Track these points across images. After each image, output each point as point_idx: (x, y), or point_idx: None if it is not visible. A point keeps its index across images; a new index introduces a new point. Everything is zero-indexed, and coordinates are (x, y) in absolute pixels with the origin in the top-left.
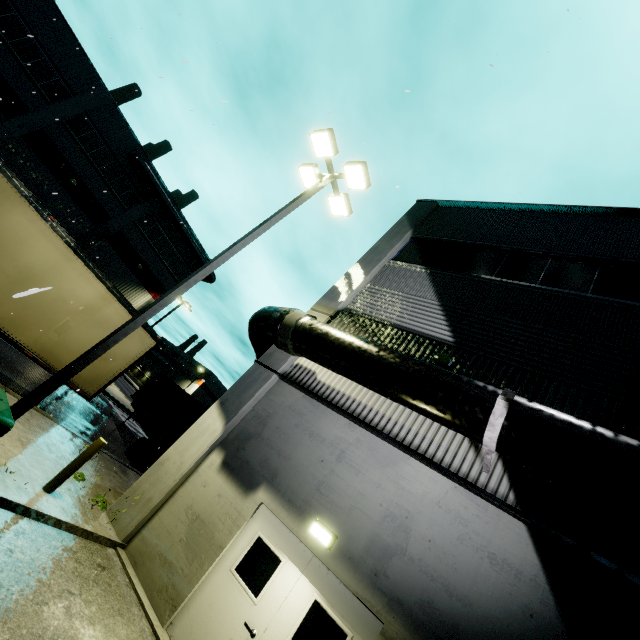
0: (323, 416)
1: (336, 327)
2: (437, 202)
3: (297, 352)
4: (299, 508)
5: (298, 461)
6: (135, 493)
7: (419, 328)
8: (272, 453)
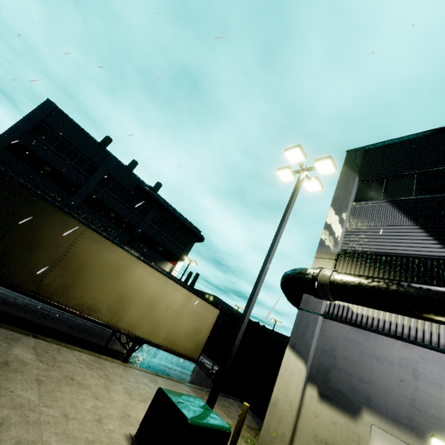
0: (378, 342)
1: (359, 275)
2: (364, 148)
3: (336, 300)
4: (407, 425)
5: (381, 384)
6: (269, 431)
7: (414, 251)
8: (354, 380)
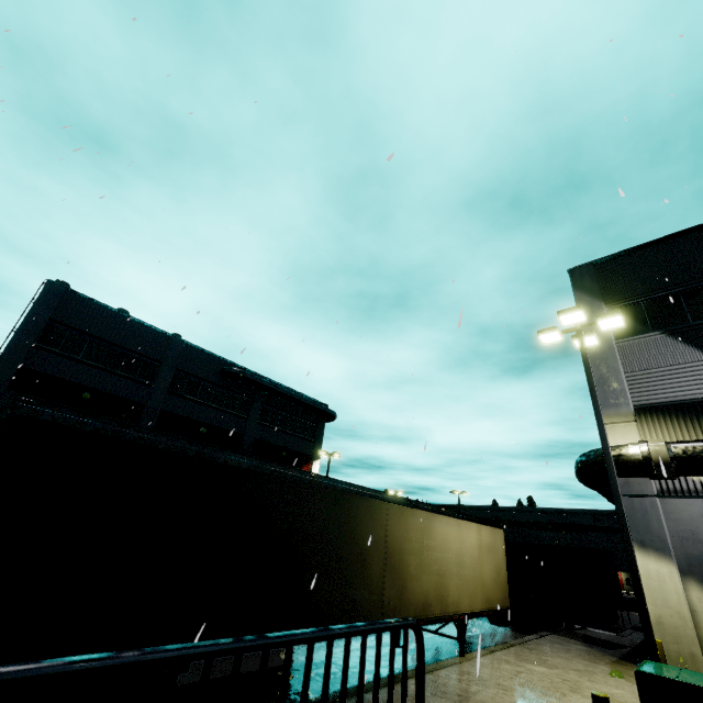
0: None
1: (699, 440)
2: (591, 263)
3: (682, 476)
4: None
5: None
6: (671, 658)
7: None
8: None
